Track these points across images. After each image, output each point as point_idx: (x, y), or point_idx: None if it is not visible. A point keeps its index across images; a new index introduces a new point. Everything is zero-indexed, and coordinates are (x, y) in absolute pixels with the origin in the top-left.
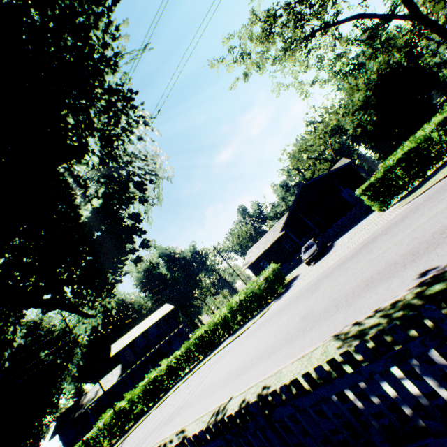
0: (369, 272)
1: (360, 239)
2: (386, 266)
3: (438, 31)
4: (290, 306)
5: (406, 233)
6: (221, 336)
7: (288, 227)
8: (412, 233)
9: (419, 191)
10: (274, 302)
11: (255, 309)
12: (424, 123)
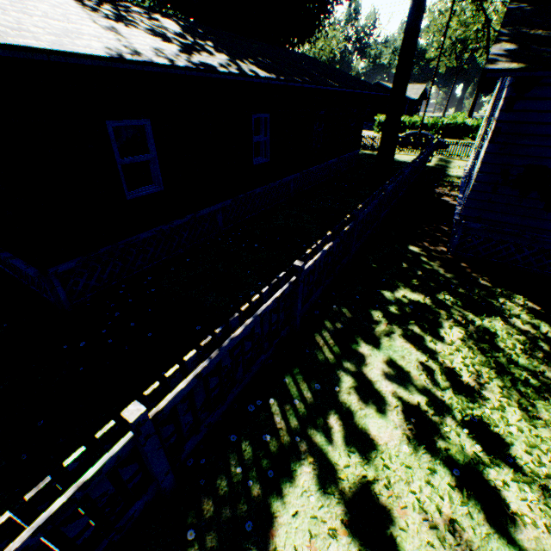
0: None
1: None
2: None
3: (480, 80)
4: None
5: None
6: None
7: None
8: None
9: None
10: None
11: None
12: None
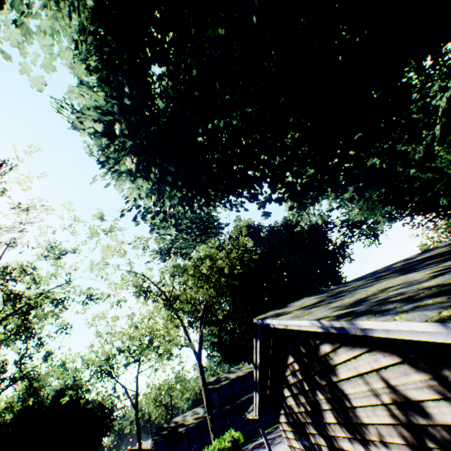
0: None
1: None
2: None
3: None
4: None
5: None
6: None
7: None
8: None
9: None
10: None
11: None
12: None
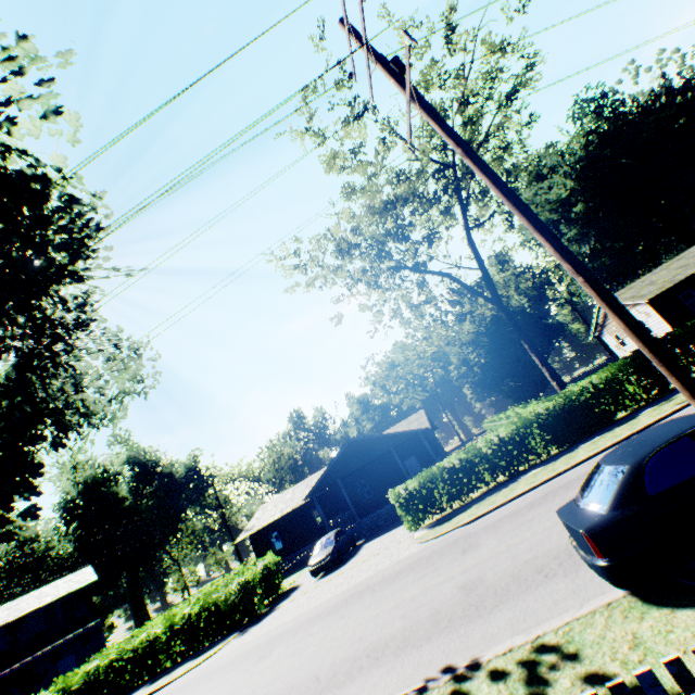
0: (302, 669)
1: (365, 573)
2: (313, 674)
3: (515, 329)
4: (228, 671)
5: (371, 614)
6: (136, 676)
7: (323, 490)
8: (371, 621)
9: (442, 528)
10: (235, 635)
11: (210, 635)
12: (538, 386)
